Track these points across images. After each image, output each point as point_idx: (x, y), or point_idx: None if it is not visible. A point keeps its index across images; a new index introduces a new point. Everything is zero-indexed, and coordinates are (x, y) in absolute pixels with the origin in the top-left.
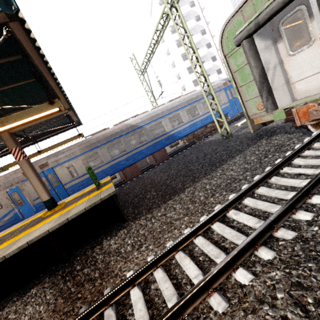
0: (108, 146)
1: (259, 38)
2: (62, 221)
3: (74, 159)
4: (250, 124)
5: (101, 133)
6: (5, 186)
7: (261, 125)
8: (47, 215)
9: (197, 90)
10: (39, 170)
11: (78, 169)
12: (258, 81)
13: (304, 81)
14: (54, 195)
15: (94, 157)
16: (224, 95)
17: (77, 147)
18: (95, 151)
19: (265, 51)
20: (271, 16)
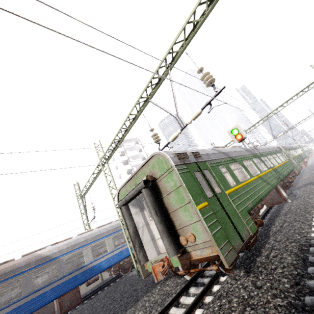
0: None
1: (132, 206)
2: None
3: None
4: (141, 269)
5: None
6: None
7: None
8: None
9: None
10: None
11: None
12: (132, 236)
13: (161, 239)
14: None
15: None
16: None
17: None
18: None
19: (136, 215)
20: (131, 199)
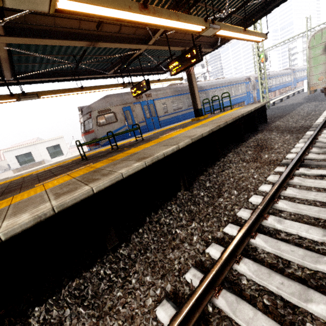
0: (186, 96)
1: None
2: (260, 104)
3: (167, 98)
4: (309, 90)
5: (182, 85)
6: (122, 102)
7: (310, 92)
8: (201, 118)
9: (231, 77)
10: (145, 98)
11: (168, 107)
12: None
13: None
14: (151, 124)
15: (178, 102)
16: (245, 87)
17: (169, 89)
18: (179, 98)
19: None
20: None
